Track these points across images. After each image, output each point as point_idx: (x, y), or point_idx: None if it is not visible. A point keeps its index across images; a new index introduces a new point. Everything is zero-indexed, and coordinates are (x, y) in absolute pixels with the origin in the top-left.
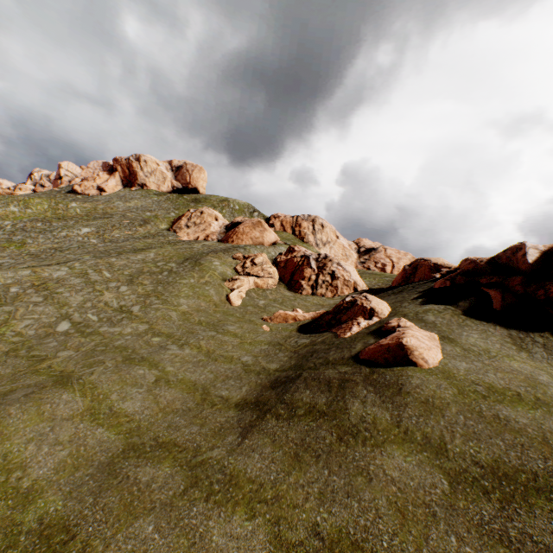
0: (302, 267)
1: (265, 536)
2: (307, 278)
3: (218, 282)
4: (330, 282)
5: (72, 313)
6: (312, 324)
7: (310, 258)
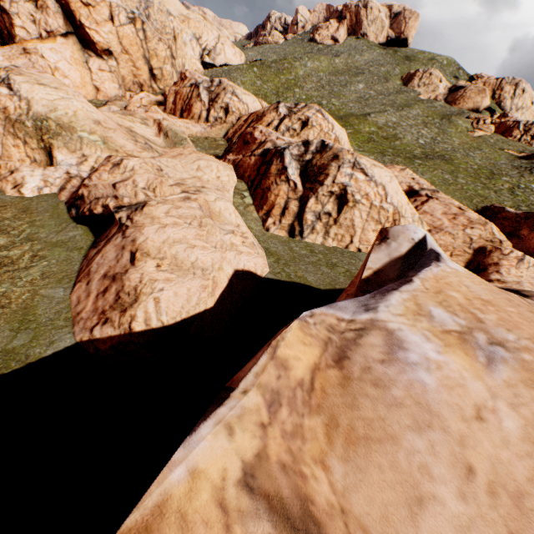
0: (512, 129)
1: (533, 180)
2: (513, 137)
3: (465, 132)
4: (528, 141)
5: (417, 137)
6: (523, 158)
7: (520, 124)
